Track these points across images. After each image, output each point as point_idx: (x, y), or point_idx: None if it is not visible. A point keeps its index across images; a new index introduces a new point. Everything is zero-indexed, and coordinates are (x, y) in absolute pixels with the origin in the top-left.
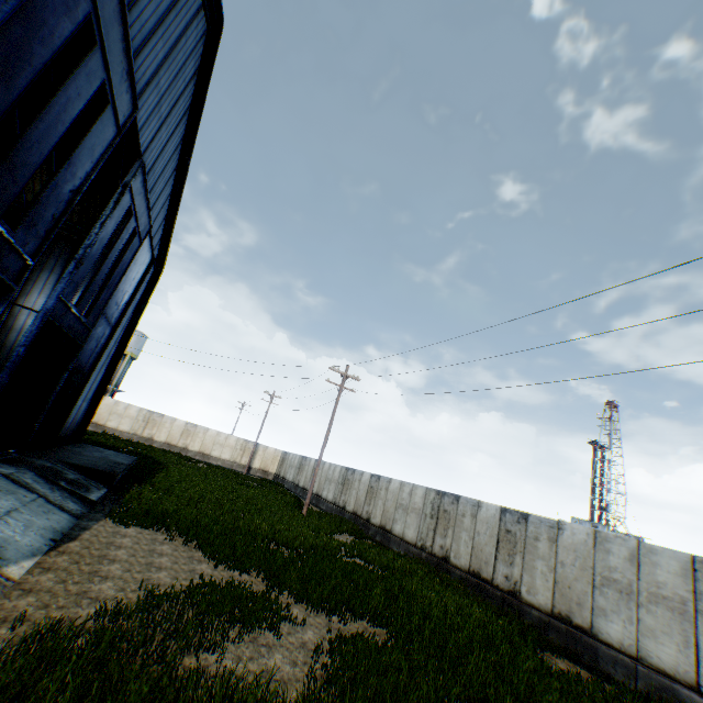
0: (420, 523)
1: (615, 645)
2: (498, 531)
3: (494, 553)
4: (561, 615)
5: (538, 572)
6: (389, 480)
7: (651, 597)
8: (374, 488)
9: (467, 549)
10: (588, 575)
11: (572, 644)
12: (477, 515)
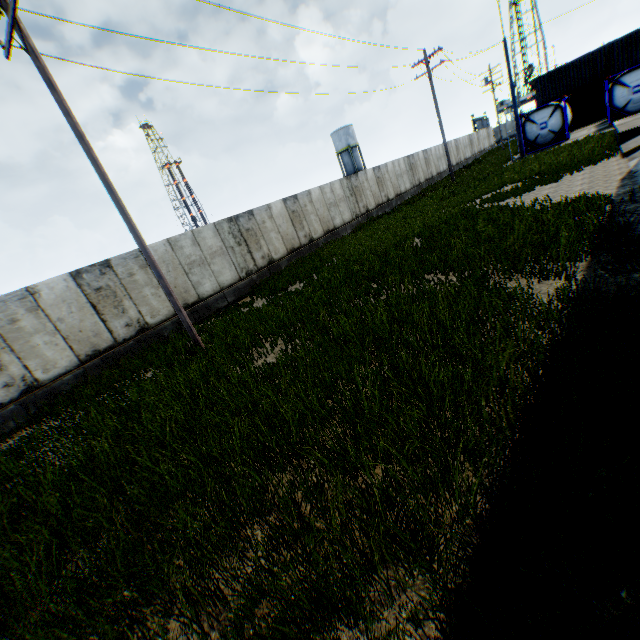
0: (232, 259)
1: (340, 226)
2: (289, 216)
3: (294, 229)
4: (327, 231)
5: (314, 221)
6: (140, 253)
7: (339, 201)
8: (110, 286)
9: (280, 242)
10: (326, 207)
11: (334, 238)
12: (273, 215)
